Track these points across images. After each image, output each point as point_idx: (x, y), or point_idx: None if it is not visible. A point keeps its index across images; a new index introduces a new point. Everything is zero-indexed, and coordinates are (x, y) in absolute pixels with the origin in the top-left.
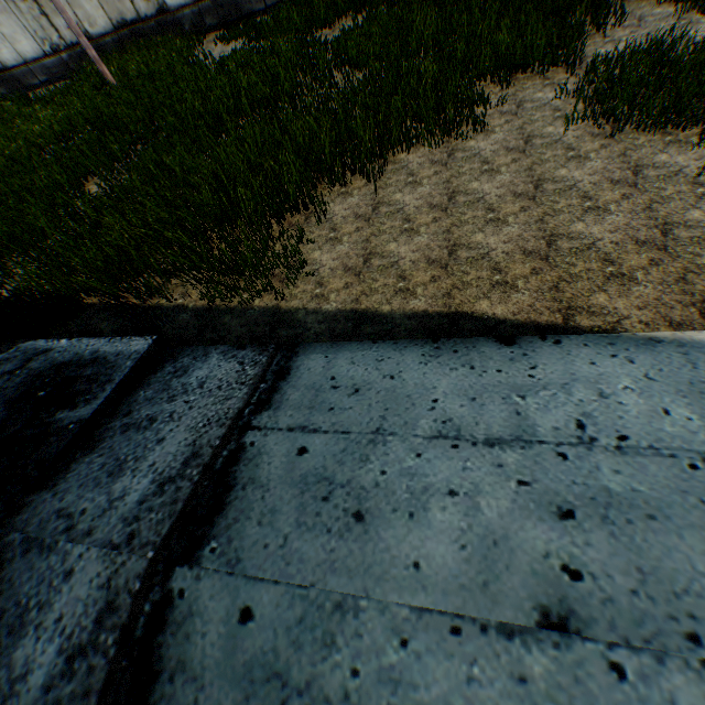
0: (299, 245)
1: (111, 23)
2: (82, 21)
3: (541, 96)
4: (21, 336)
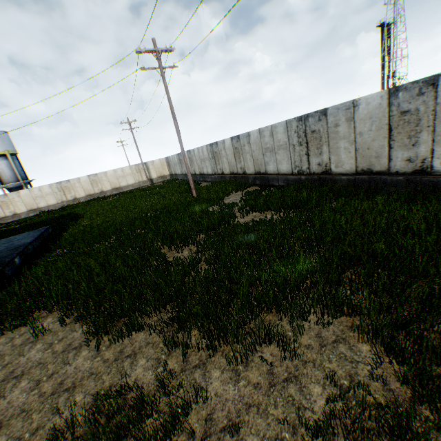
0: (19, 327)
1: (230, 171)
2: (223, 168)
3: (141, 362)
4: (5, 283)
